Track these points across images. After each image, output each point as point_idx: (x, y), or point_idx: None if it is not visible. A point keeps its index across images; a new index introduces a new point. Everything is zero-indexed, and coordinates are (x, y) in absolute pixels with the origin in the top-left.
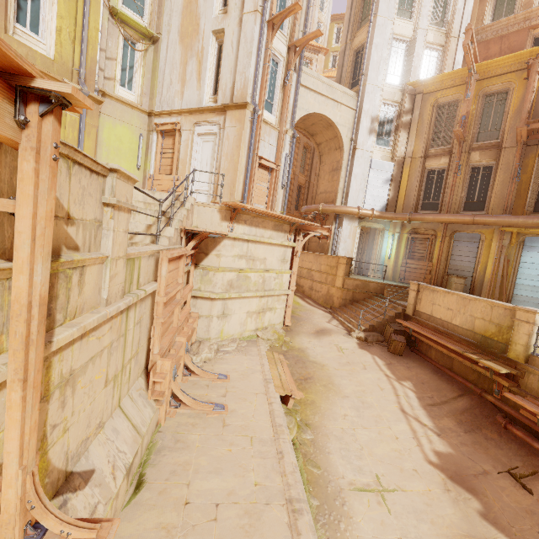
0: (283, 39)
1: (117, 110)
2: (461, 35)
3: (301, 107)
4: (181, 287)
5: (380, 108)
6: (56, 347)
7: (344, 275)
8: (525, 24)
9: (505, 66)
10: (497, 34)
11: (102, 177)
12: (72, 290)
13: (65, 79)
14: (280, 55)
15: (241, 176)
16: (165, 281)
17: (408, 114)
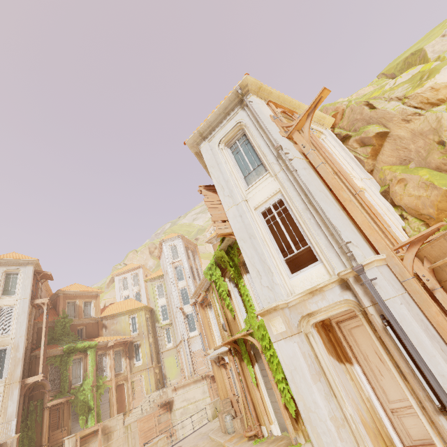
0: (190, 306)
1: (167, 353)
2: None
3: None
4: (153, 424)
5: None
6: (108, 444)
7: None
8: None
9: None
10: None
11: (116, 418)
12: (112, 436)
13: (144, 368)
14: (191, 311)
15: (188, 364)
16: (139, 426)
17: None
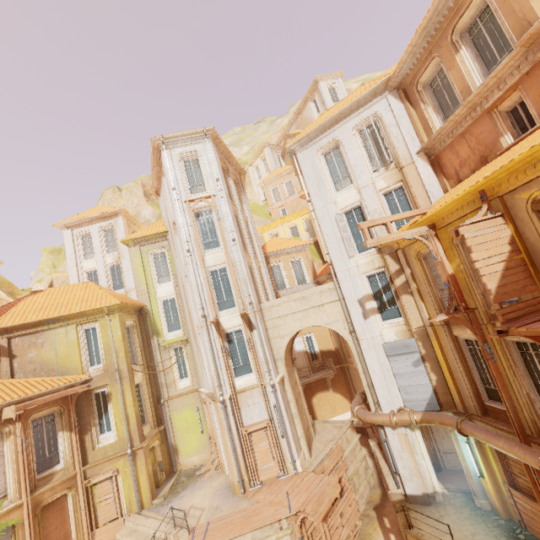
0: (236, 312)
1: (179, 402)
2: (415, 157)
3: (284, 334)
4: None
5: (364, 284)
6: None
7: (401, 527)
8: (476, 112)
9: (457, 209)
10: (453, 135)
11: None
12: None
13: (119, 454)
14: (238, 326)
15: (232, 458)
16: None
17: (400, 274)
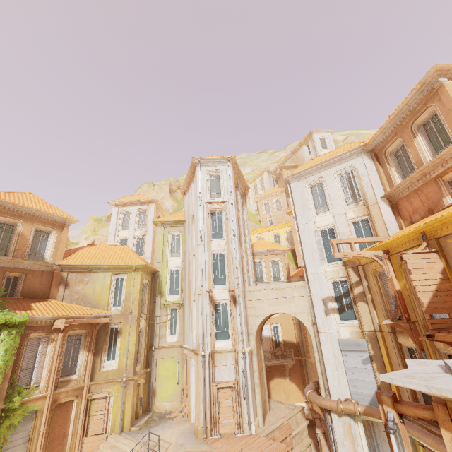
0: (225, 289)
1: (165, 353)
2: (379, 200)
3: (259, 315)
4: None
5: (329, 287)
6: None
7: None
8: (426, 177)
9: (405, 242)
10: (409, 190)
11: None
12: None
13: (117, 380)
14: (225, 299)
15: (201, 405)
16: None
17: (359, 285)
